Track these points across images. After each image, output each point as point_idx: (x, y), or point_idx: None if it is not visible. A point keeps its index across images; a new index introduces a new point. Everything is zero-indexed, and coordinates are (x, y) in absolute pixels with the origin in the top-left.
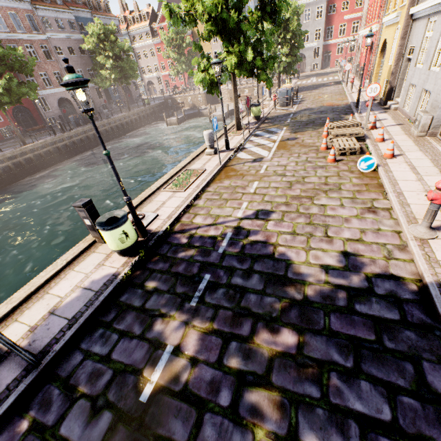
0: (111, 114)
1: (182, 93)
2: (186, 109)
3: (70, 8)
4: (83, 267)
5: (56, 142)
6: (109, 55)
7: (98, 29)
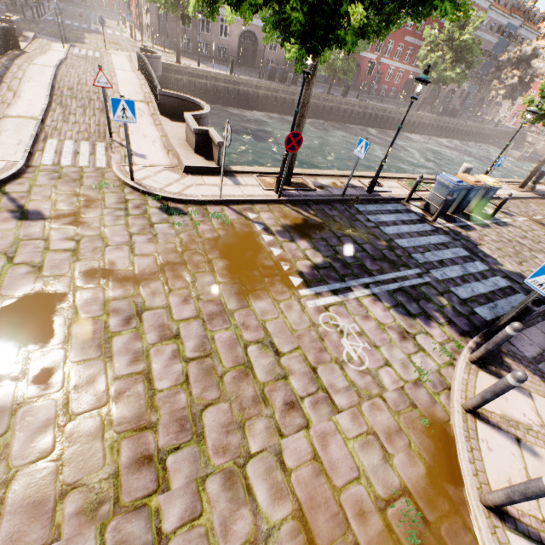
0: (458, 117)
1: (534, 134)
2: (528, 151)
3: (511, 14)
4: (541, 187)
5: (431, 120)
6: (516, 73)
7: (528, 49)
